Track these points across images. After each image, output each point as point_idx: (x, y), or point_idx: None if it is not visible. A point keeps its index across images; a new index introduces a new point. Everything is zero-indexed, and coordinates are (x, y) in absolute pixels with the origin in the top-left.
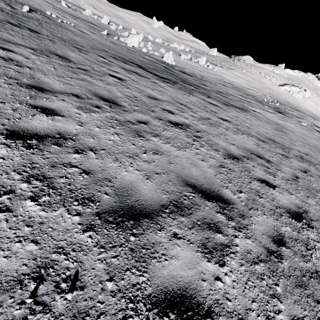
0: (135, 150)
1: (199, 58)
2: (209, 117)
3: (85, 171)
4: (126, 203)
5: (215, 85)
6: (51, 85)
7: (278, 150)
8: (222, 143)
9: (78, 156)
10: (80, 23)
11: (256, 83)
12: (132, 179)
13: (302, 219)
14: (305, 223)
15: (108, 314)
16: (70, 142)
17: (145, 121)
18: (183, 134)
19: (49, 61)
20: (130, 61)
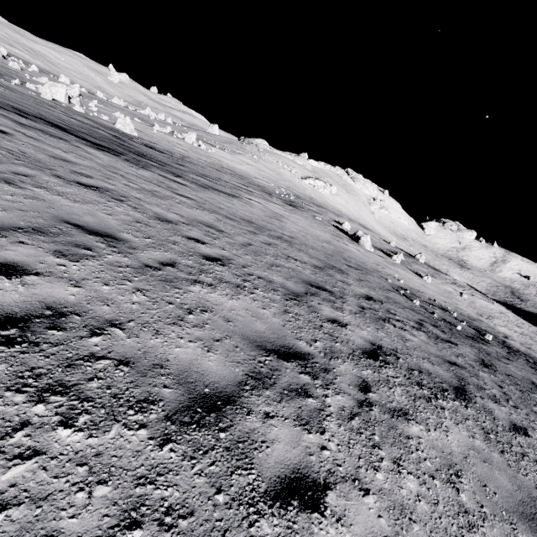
0: None
1: (186, 133)
2: (158, 191)
3: None
4: None
5: (202, 168)
6: None
7: (248, 228)
8: (159, 210)
9: None
10: None
11: (271, 174)
12: None
13: (217, 261)
14: (219, 263)
15: None
16: None
17: (28, 175)
18: (95, 194)
19: None
20: (36, 116)
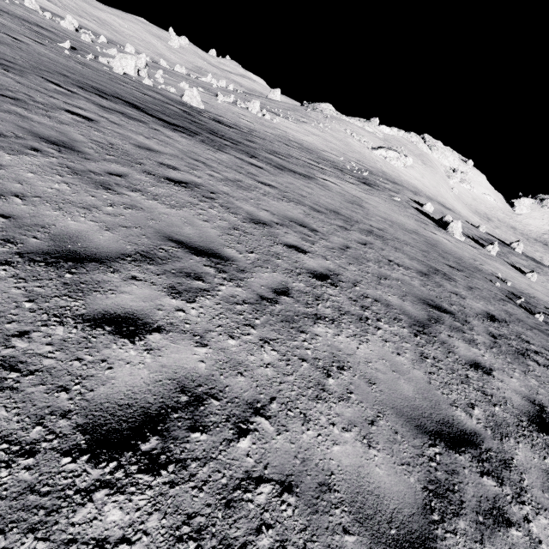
0: (94, 202)
1: (250, 102)
2: (241, 180)
3: (2, 215)
4: (66, 248)
5: (270, 143)
6: None
7: (338, 222)
8: (249, 207)
9: None
10: (11, 22)
11: (339, 145)
12: (81, 228)
13: (327, 280)
14: (329, 282)
15: (23, 322)
16: None
17: (121, 174)
18: (186, 193)
19: None
20: (113, 96)
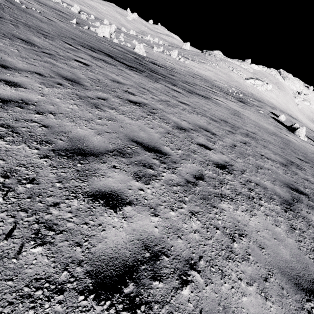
0: (91, 116)
1: (171, 51)
2: (169, 100)
3: (44, 125)
4: (77, 146)
5: (184, 76)
6: (15, 64)
7: (227, 128)
8: (175, 119)
9: (39, 116)
10: (47, 10)
11: (224, 76)
12: (85, 134)
13: (225, 169)
14: (226, 171)
15: (56, 196)
16: (32, 106)
17: (104, 98)
18: (139, 110)
19: (12, 43)
20: (98, 50)
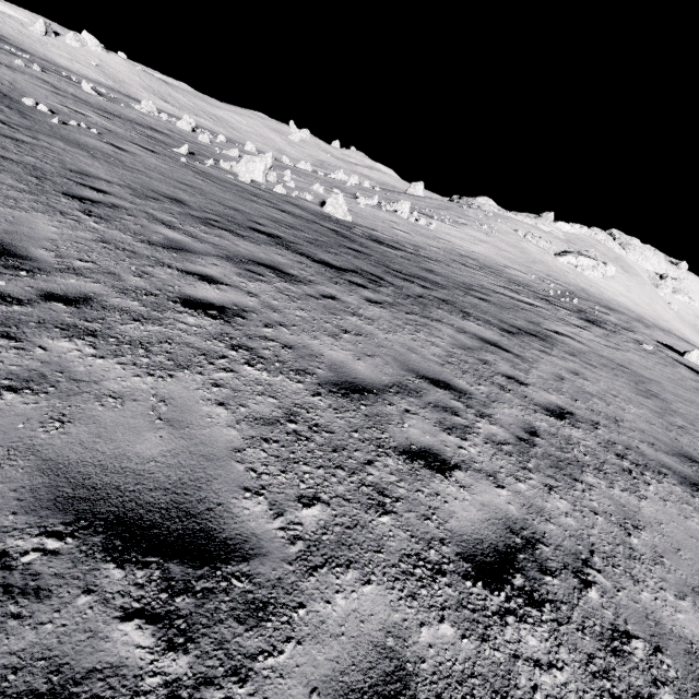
0: None
1: (396, 203)
2: (529, 422)
3: None
4: None
5: (449, 268)
6: None
7: None
8: (686, 616)
9: None
10: (121, 127)
11: (514, 253)
12: None
13: None
14: None
15: None
16: None
17: (386, 677)
18: (572, 669)
19: None
20: (250, 227)
